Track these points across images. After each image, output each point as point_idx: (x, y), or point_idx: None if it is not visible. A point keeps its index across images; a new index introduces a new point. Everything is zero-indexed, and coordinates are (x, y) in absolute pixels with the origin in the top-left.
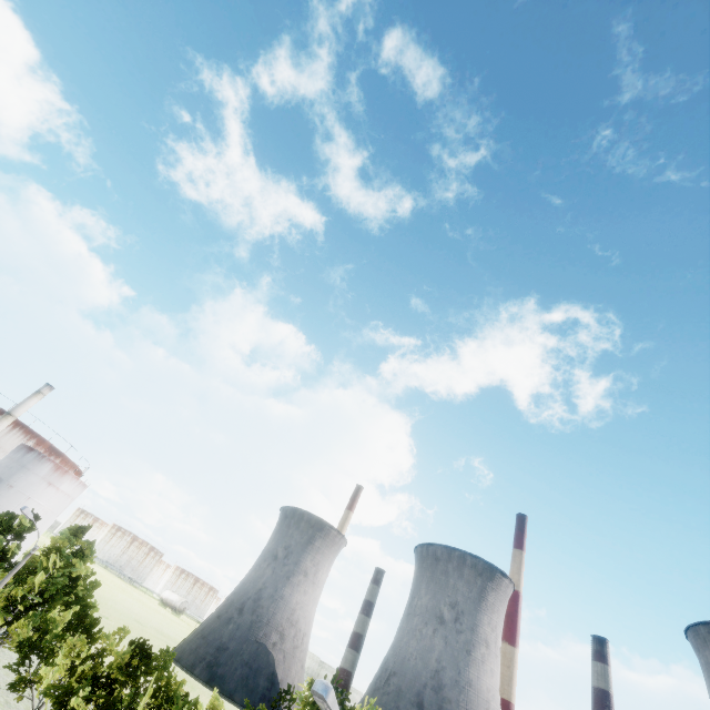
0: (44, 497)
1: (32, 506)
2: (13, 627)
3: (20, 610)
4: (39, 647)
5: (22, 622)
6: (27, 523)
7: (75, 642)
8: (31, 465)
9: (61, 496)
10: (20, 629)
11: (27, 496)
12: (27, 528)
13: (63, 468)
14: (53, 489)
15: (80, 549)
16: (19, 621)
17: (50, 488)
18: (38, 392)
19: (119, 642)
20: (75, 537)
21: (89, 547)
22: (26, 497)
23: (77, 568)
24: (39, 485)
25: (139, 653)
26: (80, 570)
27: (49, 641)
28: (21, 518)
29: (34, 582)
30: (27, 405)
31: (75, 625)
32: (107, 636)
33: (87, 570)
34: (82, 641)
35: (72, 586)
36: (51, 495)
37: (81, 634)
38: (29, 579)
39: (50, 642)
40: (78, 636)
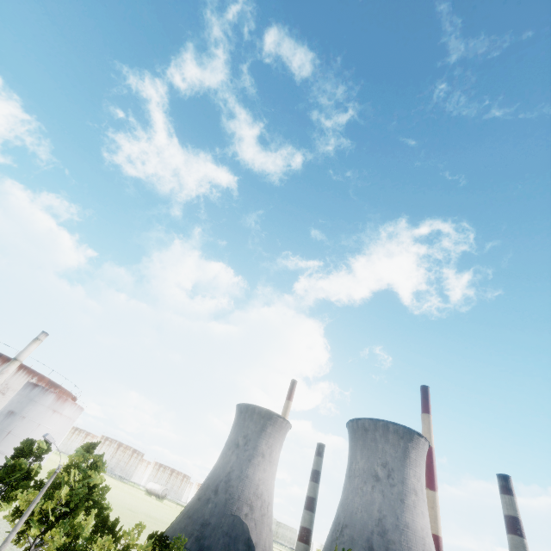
0: (51, 422)
1: (42, 431)
2: (47, 535)
3: (51, 520)
4: (73, 550)
5: (54, 530)
6: (44, 446)
7: (104, 543)
8: (38, 398)
9: (64, 420)
10: (53, 536)
11: (37, 423)
12: (44, 450)
13: (63, 397)
14: (58, 415)
15: (93, 462)
16: (51, 530)
17: (55, 414)
18: (36, 339)
19: (138, 537)
20: (88, 453)
21: (100, 459)
22: (36, 424)
23: (93, 478)
24: (46, 413)
25: (158, 545)
26: (96, 480)
27: (81, 545)
28: (39, 442)
29: (60, 495)
30: (28, 350)
31: (101, 527)
32: (127, 532)
33: (101, 479)
34: (109, 541)
35: (89, 493)
36: (56, 420)
37: (107, 534)
38: (56, 493)
39: (82, 545)
40: (105, 536)
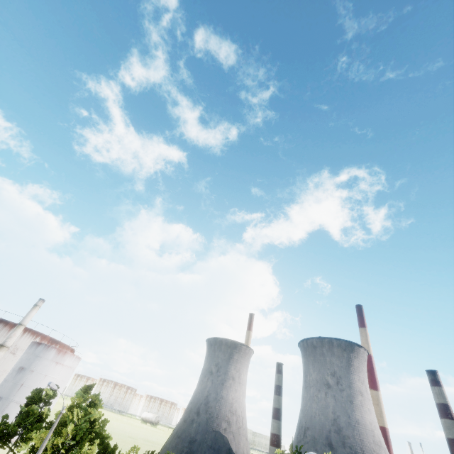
0: (55, 372)
1: (49, 380)
2: None
3: (62, 453)
4: None
5: None
6: (50, 392)
7: None
8: (42, 354)
9: (66, 369)
10: None
11: (44, 375)
12: (51, 396)
13: (63, 350)
14: (60, 366)
15: (91, 401)
16: None
17: (58, 366)
18: (35, 305)
19: None
20: (86, 394)
21: (97, 398)
22: (43, 376)
23: (92, 414)
24: (50, 365)
25: None
26: (95, 415)
27: None
28: (46, 390)
29: (67, 431)
30: (30, 316)
31: (103, 453)
32: None
33: (99, 414)
34: None
35: (91, 427)
36: (59, 370)
37: None
38: (63, 430)
39: None
40: None
